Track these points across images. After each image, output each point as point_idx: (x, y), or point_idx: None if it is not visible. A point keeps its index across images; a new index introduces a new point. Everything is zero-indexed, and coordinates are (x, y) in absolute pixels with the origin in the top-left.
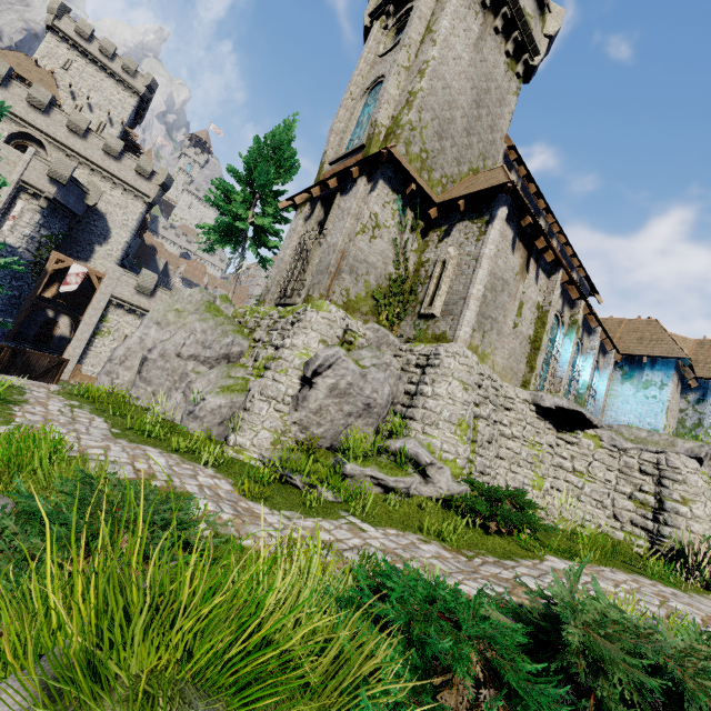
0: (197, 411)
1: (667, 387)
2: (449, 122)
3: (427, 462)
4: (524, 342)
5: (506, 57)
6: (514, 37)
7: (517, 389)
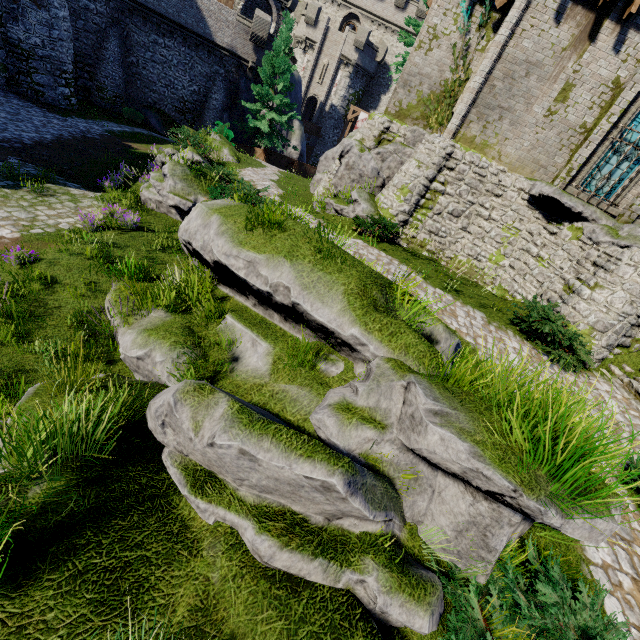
0: (312, 181)
1: None
2: None
3: (353, 200)
4: (570, 132)
5: None
6: None
7: (519, 179)
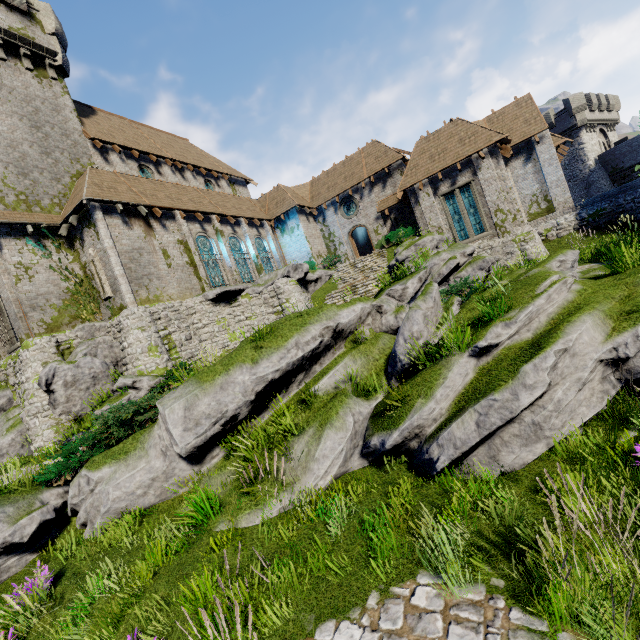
0: None
1: (300, 226)
2: (23, 159)
3: (131, 383)
4: (186, 268)
5: (30, 72)
6: (23, 54)
7: (193, 299)
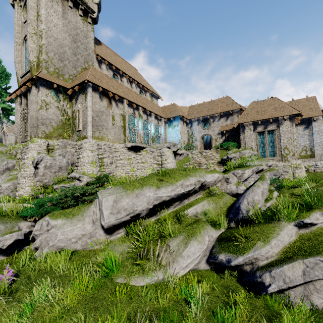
0: None
1: (179, 125)
2: (63, 53)
3: (78, 177)
4: (120, 128)
5: (80, 17)
6: (80, 8)
7: (119, 144)
